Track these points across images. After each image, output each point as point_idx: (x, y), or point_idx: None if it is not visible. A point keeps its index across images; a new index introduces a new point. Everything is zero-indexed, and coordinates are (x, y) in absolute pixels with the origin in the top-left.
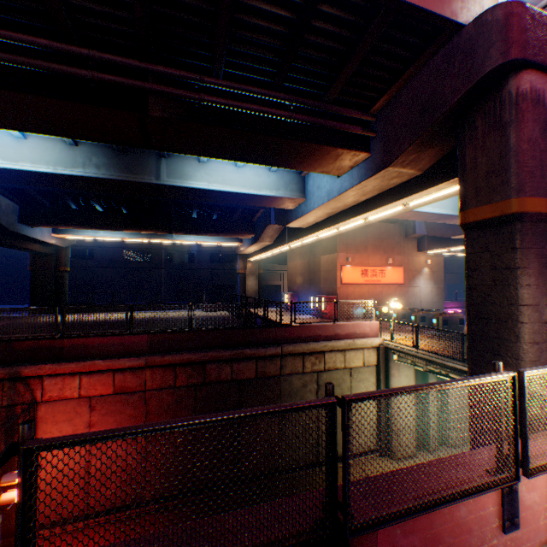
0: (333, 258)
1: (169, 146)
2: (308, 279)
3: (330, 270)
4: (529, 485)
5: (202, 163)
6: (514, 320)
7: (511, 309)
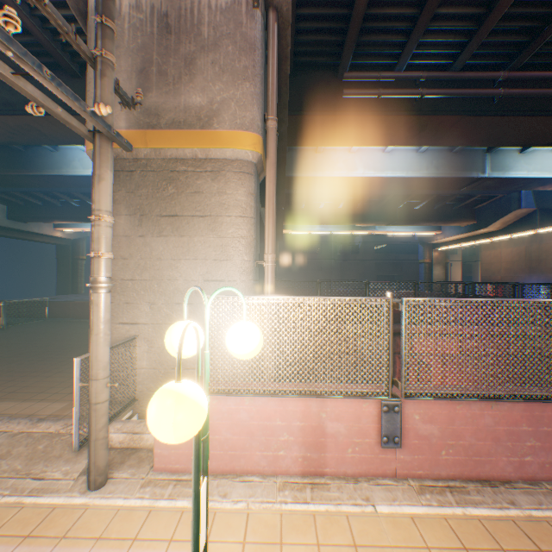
0: None
1: None
2: (526, 267)
3: None
4: None
5: (521, 154)
6: None
7: None
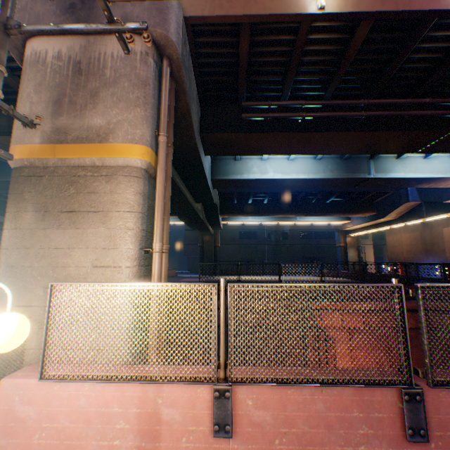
0: None
1: (430, 149)
2: (423, 249)
3: None
4: None
5: (397, 159)
6: None
7: None
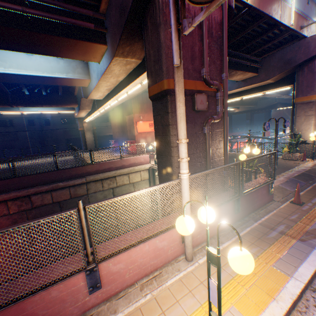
0: (132, 117)
1: None
2: (122, 131)
3: (131, 125)
4: (116, 261)
5: None
6: (170, 155)
7: (169, 150)
